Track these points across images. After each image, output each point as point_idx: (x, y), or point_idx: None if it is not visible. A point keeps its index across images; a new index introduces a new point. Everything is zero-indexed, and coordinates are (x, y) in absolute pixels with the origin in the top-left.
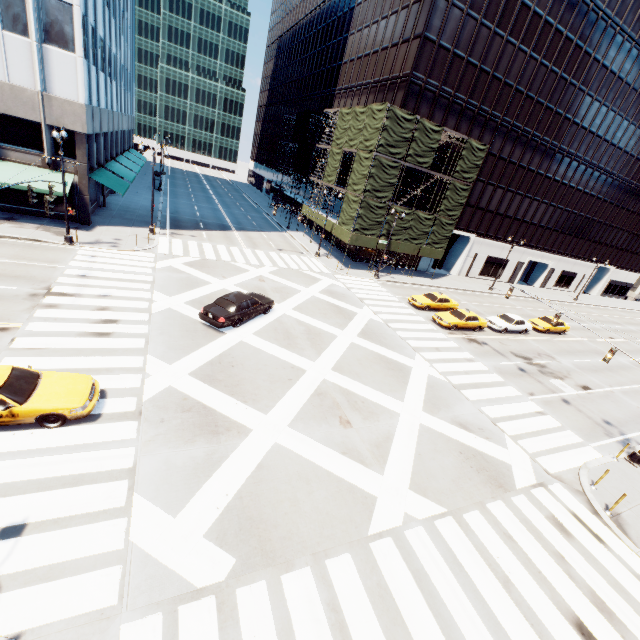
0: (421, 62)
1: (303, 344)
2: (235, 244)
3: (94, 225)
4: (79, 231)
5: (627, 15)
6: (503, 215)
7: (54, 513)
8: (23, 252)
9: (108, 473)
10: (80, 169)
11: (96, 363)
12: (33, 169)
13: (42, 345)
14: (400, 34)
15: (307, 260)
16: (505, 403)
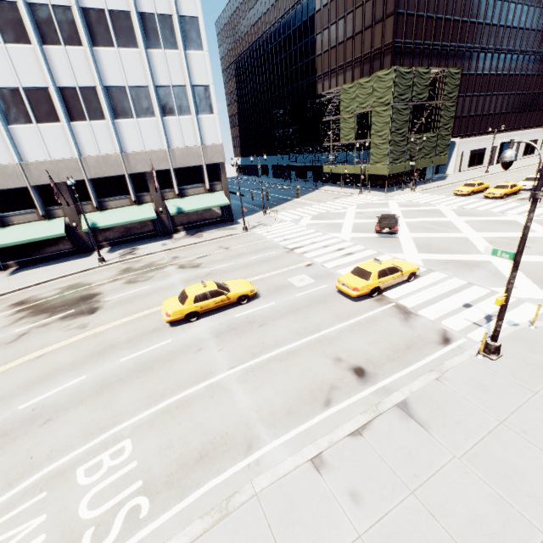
0: (398, 31)
1: (441, 229)
2: (310, 204)
3: (235, 221)
4: (236, 225)
5: None
6: (474, 116)
7: (470, 299)
8: (239, 241)
9: (463, 286)
10: (224, 186)
11: None
12: (202, 196)
13: (338, 264)
14: (371, 19)
15: (360, 197)
16: None
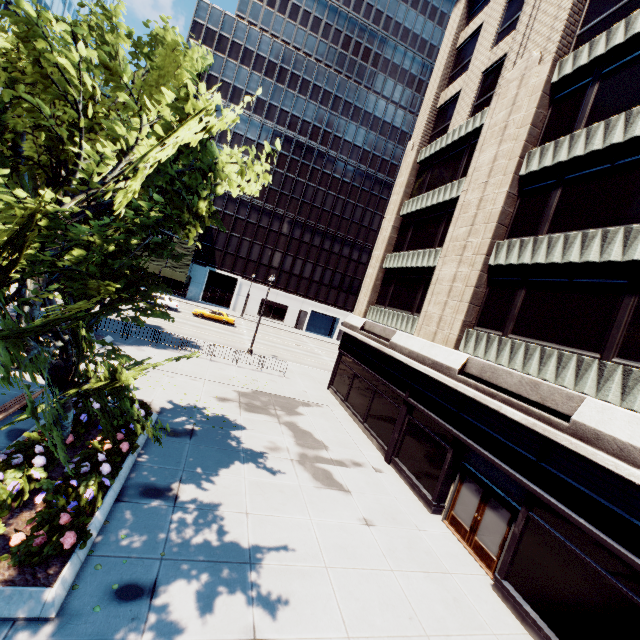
0: None
1: None
2: None
3: None
4: None
5: (331, 145)
6: (268, 266)
7: None
8: None
9: None
10: None
11: None
12: None
13: None
14: None
15: None
16: None
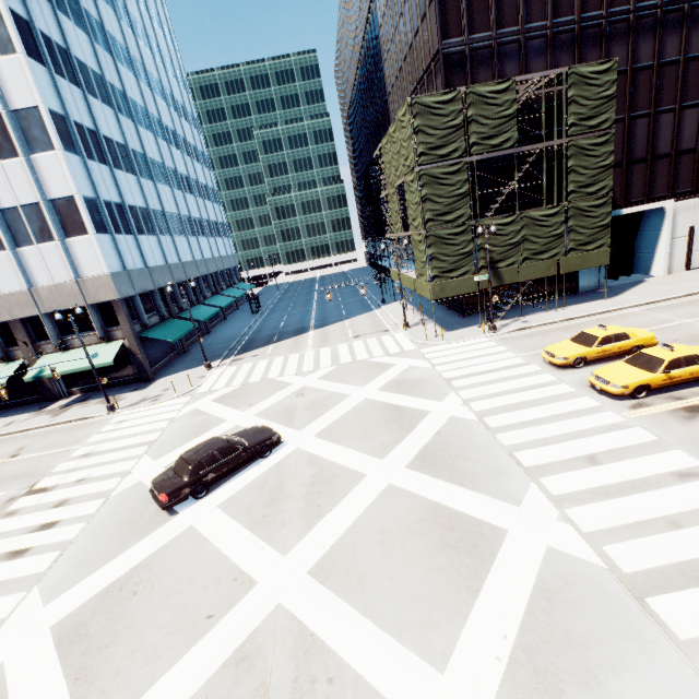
0: (449, 23)
1: (290, 511)
2: (299, 349)
3: (156, 379)
4: (134, 392)
5: None
6: None
7: None
8: (60, 438)
9: None
10: (126, 332)
11: None
12: (92, 348)
13: None
14: (417, 15)
15: (388, 339)
16: None
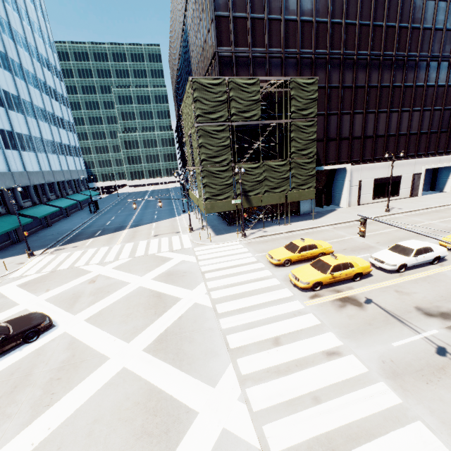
0: (222, 37)
1: (23, 400)
2: (111, 243)
3: None
4: None
5: None
6: (373, 136)
7: None
8: None
9: None
10: None
11: None
12: None
13: None
14: (205, 29)
15: (176, 239)
16: None
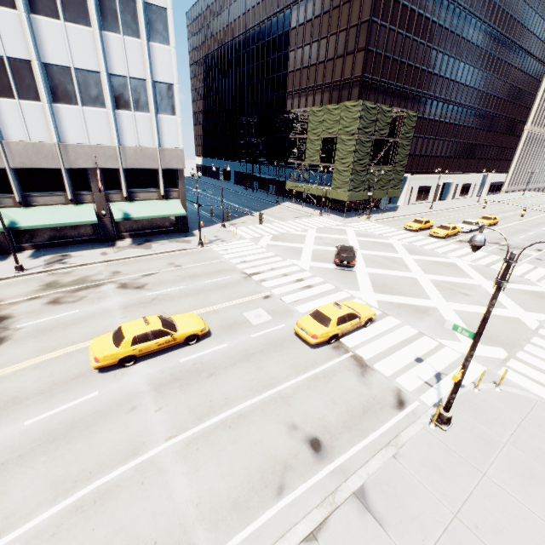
0: (367, 66)
1: (394, 266)
2: (271, 221)
3: (190, 231)
4: (191, 237)
5: (475, 5)
6: (424, 155)
7: (421, 352)
8: (192, 258)
9: (414, 336)
10: (181, 194)
11: (331, 299)
12: (155, 202)
13: (296, 298)
14: (343, 49)
15: (320, 219)
16: (515, 267)
